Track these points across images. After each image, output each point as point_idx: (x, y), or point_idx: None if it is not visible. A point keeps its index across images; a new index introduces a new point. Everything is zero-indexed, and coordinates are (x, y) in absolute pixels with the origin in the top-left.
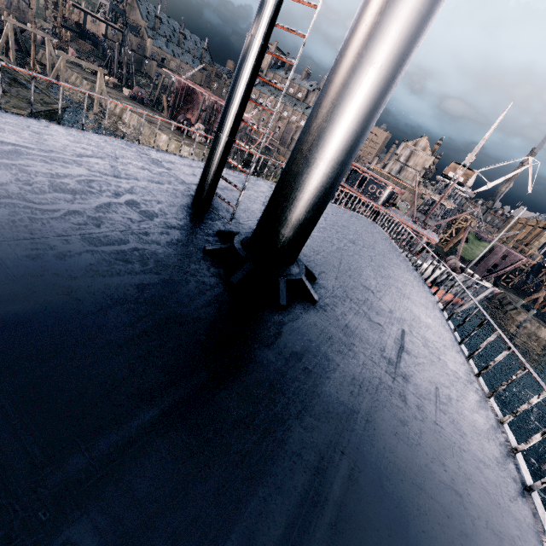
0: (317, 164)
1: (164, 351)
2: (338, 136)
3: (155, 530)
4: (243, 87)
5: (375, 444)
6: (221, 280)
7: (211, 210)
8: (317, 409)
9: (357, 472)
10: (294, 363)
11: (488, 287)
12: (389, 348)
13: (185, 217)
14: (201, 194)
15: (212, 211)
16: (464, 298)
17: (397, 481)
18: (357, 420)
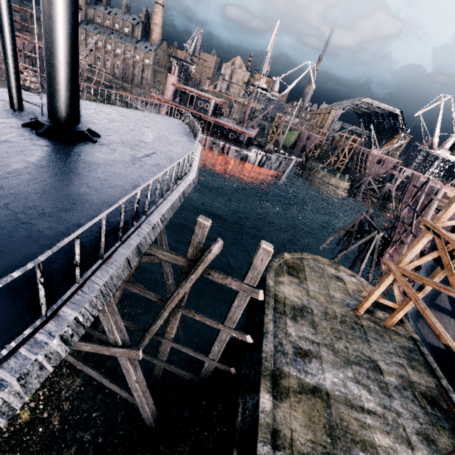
0: (56, 66)
1: (0, 147)
2: (58, 50)
3: (3, 168)
4: (7, 30)
5: (107, 168)
6: (33, 134)
7: (27, 112)
8: (80, 162)
9: (93, 171)
10: (73, 154)
11: (292, 159)
12: (138, 155)
13: (7, 115)
14: (13, 100)
15: (28, 113)
16: (280, 170)
17: (112, 173)
18: (101, 165)
